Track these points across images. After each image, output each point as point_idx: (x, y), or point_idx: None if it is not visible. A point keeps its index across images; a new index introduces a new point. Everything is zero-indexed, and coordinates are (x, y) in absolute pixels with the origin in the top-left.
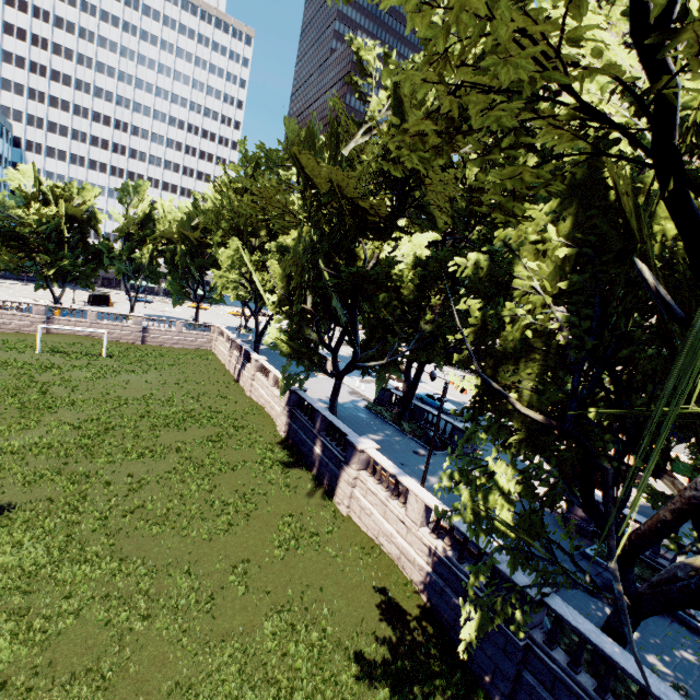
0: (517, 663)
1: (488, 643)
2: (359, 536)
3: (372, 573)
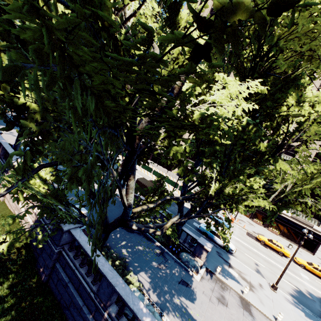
0: (54, 260)
1: (45, 253)
2: (4, 211)
3: (0, 229)
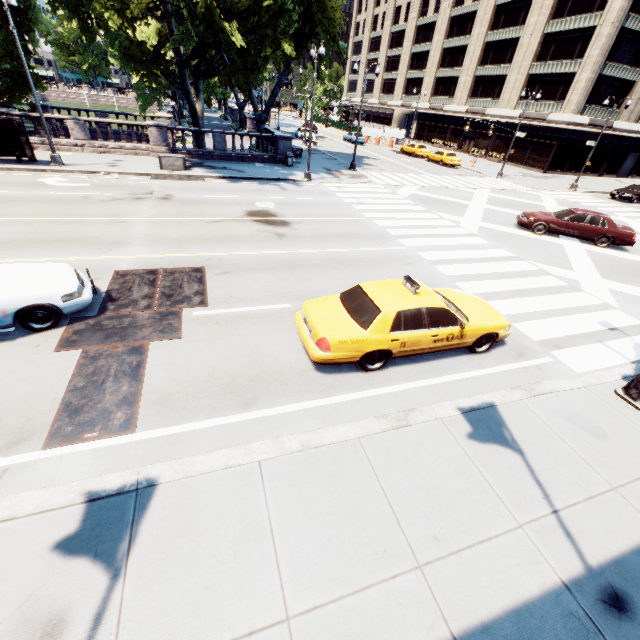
0: None
1: None
2: None
3: None
